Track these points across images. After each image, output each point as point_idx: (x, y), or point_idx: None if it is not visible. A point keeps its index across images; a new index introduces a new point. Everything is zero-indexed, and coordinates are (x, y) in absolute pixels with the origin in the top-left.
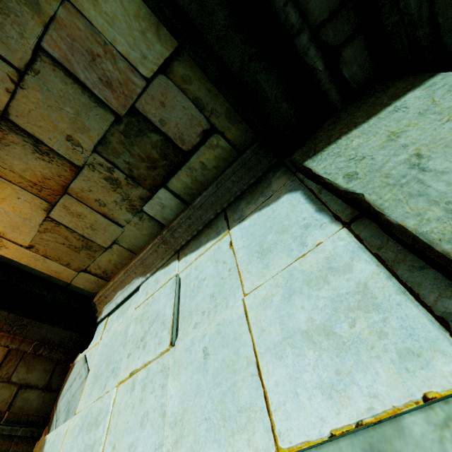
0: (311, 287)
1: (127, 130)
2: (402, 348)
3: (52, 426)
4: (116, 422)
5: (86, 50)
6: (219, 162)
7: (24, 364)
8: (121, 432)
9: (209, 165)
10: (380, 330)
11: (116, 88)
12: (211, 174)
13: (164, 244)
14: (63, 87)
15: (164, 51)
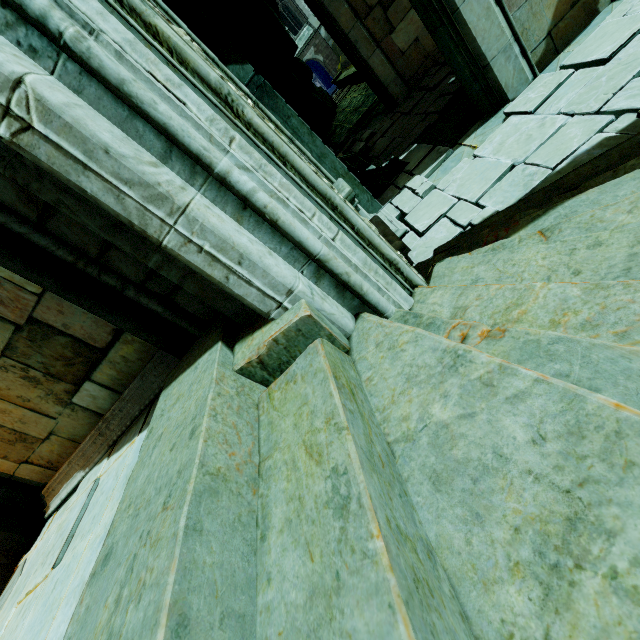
0: None
1: (31, 335)
2: None
3: None
4: None
5: None
6: (142, 354)
7: None
8: None
9: (132, 358)
10: None
11: (8, 304)
12: (137, 365)
13: (101, 436)
14: None
15: None
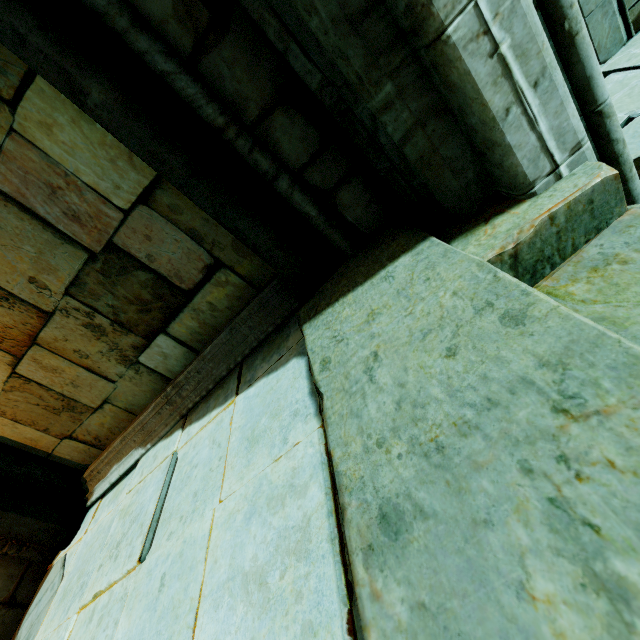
0: (270, 508)
1: (106, 268)
2: (307, 620)
3: None
4: None
5: (44, 182)
6: (234, 302)
7: None
8: None
9: (220, 305)
10: (299, 590)
11: (86, 222)
12: (224, 315)
13: (169, 405)
14: (19, 223)
15: (142, 180)
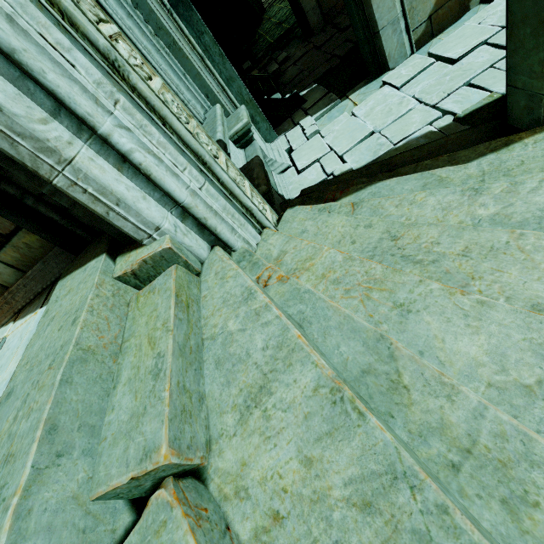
0: None
1: None
2: None
3: None
4: None
5: None
6: (45, 244)
7: None
8: None
9: (34, 245)
10: None
11: None
12: (40, 251)
13: (7, 304)
14: None
15: None
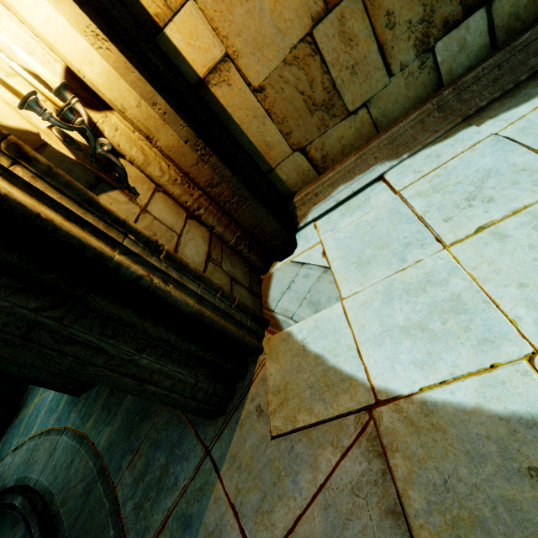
0: None
1: None
2: None
3: (284, 323)
4: (495, 269)
5: None
6: None
7: (226, 256)
8: (528, 270)
9: None
10: None
11: None
12: None
13: (439, 112)
14: None
15: None
